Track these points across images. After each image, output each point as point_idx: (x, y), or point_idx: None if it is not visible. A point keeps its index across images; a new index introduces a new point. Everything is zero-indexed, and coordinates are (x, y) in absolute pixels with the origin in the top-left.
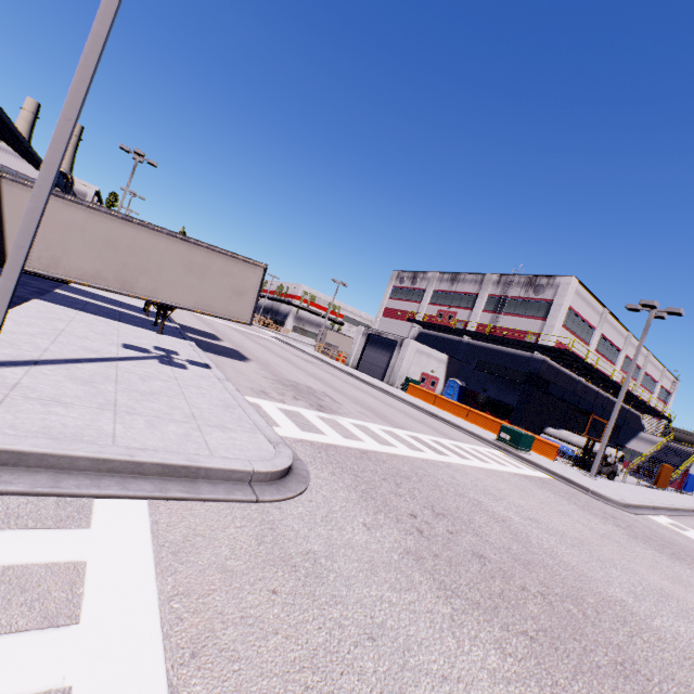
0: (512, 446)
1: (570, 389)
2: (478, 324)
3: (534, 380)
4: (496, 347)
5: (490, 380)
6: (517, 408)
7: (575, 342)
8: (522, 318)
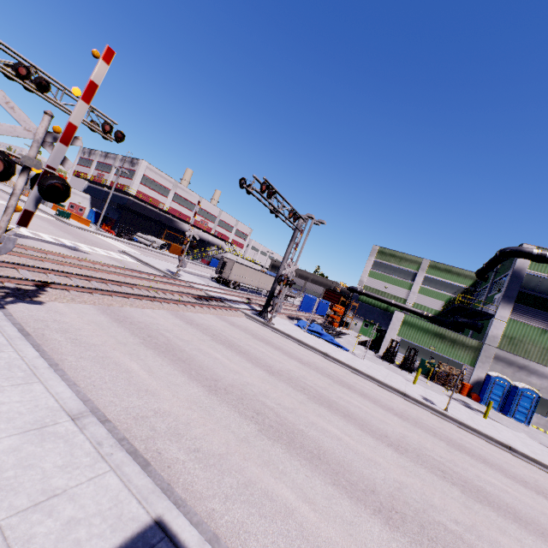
0: (58, 216)
1: (158, 218)
2: (112, 182)
3: (122, 207)
4: (116, 193)
5: (111, 209)
6: (117, 221)
7: (155, 194)
8: (126, 179)
